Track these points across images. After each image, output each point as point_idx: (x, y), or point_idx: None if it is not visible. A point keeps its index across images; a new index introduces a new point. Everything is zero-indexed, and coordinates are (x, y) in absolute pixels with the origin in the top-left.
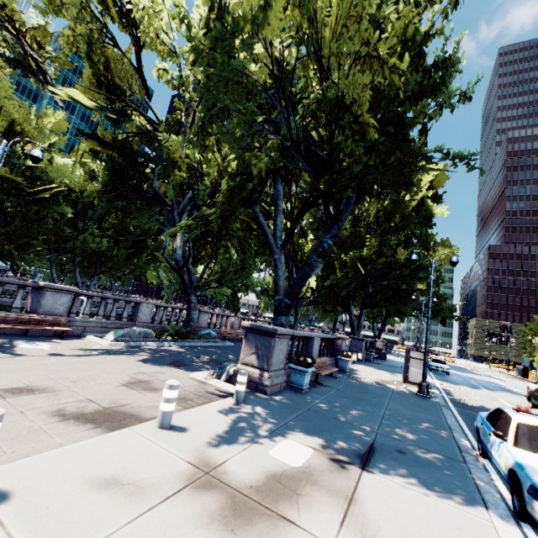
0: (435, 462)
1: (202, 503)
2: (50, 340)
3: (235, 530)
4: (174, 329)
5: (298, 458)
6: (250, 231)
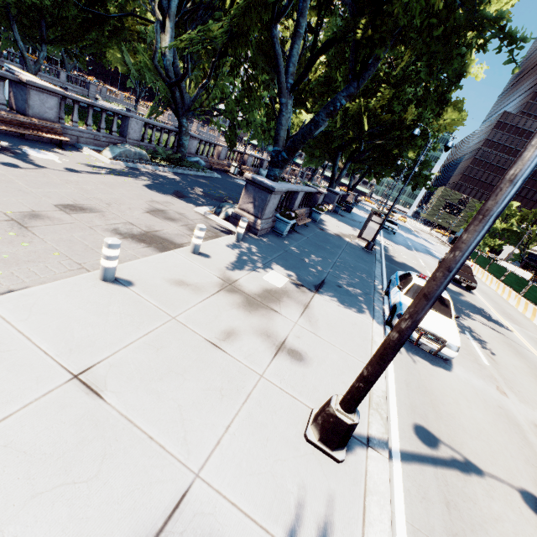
0: (356, 295)
1: (232, 298)
2: (51, 148)
3: (251, 312)
4: (165, 153)
5: (280, 283)
6: (251, 31)
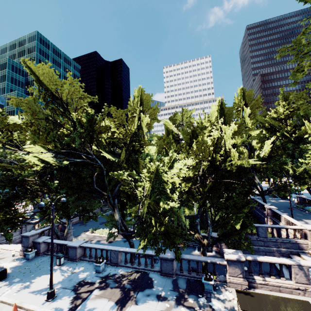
0: None
1: None
2: None
3: None
4: None
5: None
6: None
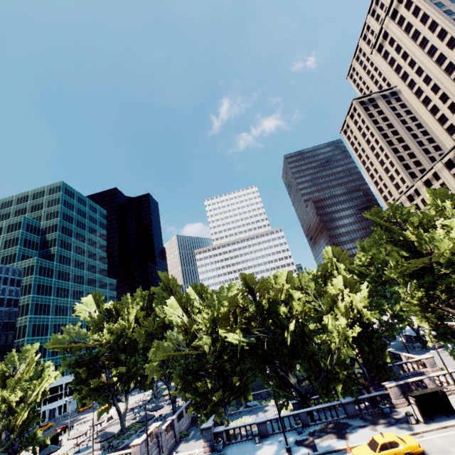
0: None
1: None
2: None
3: None
4: None
5: None
6: None
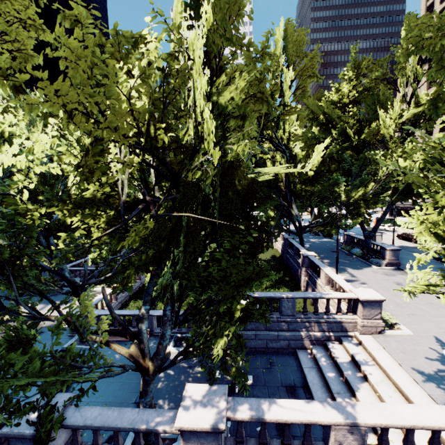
0: None
1: None
2: None
3: None
4: None
5: None
6: None
